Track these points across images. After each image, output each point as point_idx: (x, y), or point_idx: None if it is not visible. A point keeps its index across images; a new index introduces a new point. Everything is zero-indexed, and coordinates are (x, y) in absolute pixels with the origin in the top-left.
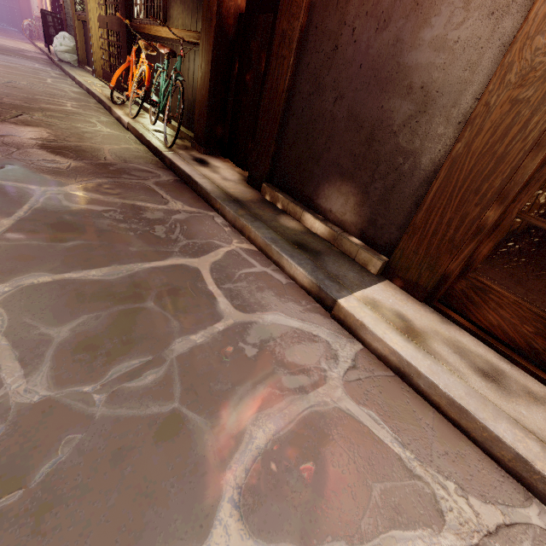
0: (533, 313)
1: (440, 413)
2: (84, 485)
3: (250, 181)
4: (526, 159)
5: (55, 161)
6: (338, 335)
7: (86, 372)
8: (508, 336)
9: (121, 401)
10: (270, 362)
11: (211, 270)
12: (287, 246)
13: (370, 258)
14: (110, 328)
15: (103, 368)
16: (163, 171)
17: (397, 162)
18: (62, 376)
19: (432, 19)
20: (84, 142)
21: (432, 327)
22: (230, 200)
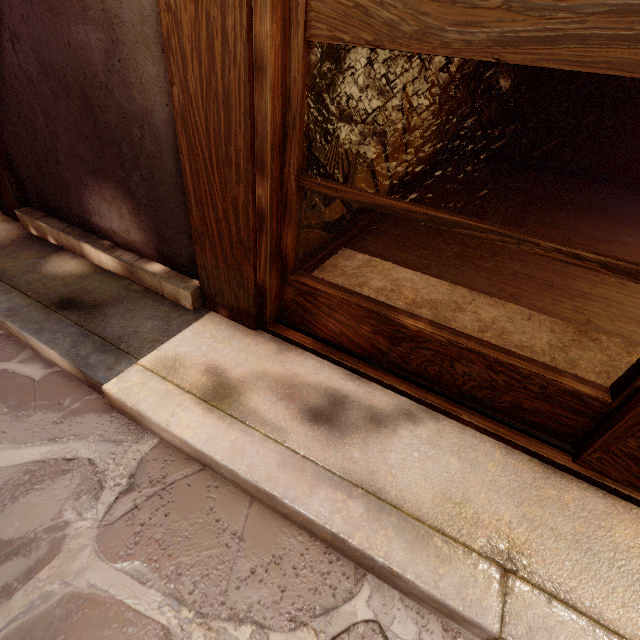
0: (363, 309)
1: (259, 502)
2: None
3: (3, 210)
4: (255, 95)
5: None
6: (117, 439)
7: None
8: (354, 342)
9: None
10: None
11: None
12: (37, 314)
13: (176, 289)
14: None
15: None
16: None
17: (135, 136)
18: None
19: None
20: None
21: (259, 367)
22: None
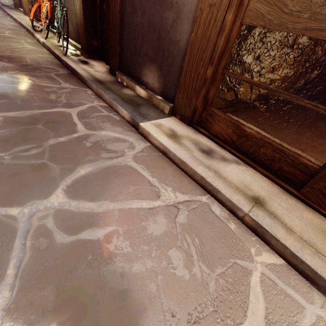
0: (231, 122)
1: (178, 167)
2: None
3: (111, 71)
4: (218, 38)
5: None
6: (139, 140)
7: (2, 149)
8: (223, 136)
9: (18, 159)
10: (98, 148)
11: (77, 113)
12: (121, 101)
13: (164, 105)
14: (17, 134)
15: (11, 148)
16: (61, 68)
17: (171, 49)
18: None
19: None
20: (14, 53)
21: (187, 134)
22: (95, 81)
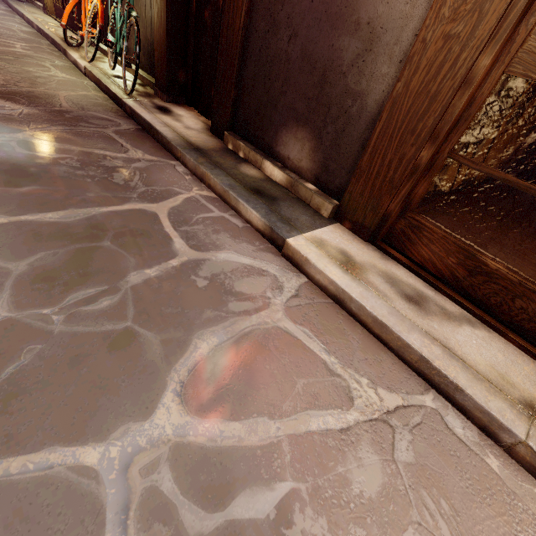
0: (457, 246)
1: (367, 330)
2: (45, 380)
3: (213, 130)
4: (455, 97)
5: (5, 107)
6: (286, 271)
7: (45, 298)
8: (437, 268)
9: (78, 321)
10: (219, 291)
11: (168, 214)
12: (244, 192)
13: (323, 202)
14: (67, 263)
15: (61, 295)
16: (123, 119)
17: (346, 105)
18: (22, 301)
19: None
20: (36, 88)
21: (371, 262)
22: (191, 149)
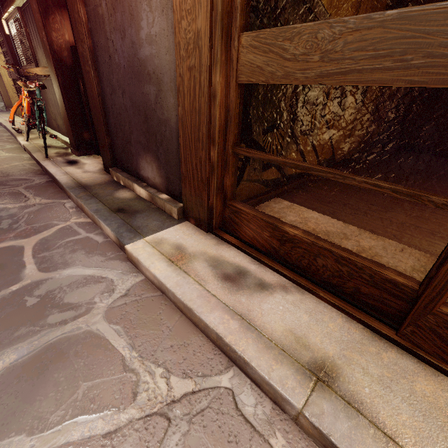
0: (264, 221)
1: (185, 316)
2: None
3: (105, 169)
4: (212, 108)
5: None
6: (126, 273)
7: None
8: (260, 243)
9: None
10: (46, 306)
11: (35, 245)
12: (107, 212)
13: (171, 207)
14: None
15: None
16: (39, 176)
17: (162, 131)
18: None
19: (141, 23)
20: None
21: (203, 250)
22: (78, 187)
